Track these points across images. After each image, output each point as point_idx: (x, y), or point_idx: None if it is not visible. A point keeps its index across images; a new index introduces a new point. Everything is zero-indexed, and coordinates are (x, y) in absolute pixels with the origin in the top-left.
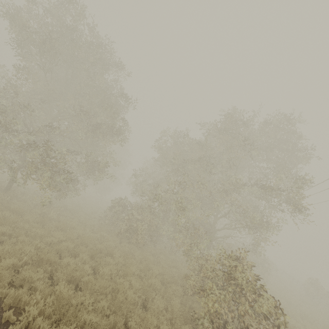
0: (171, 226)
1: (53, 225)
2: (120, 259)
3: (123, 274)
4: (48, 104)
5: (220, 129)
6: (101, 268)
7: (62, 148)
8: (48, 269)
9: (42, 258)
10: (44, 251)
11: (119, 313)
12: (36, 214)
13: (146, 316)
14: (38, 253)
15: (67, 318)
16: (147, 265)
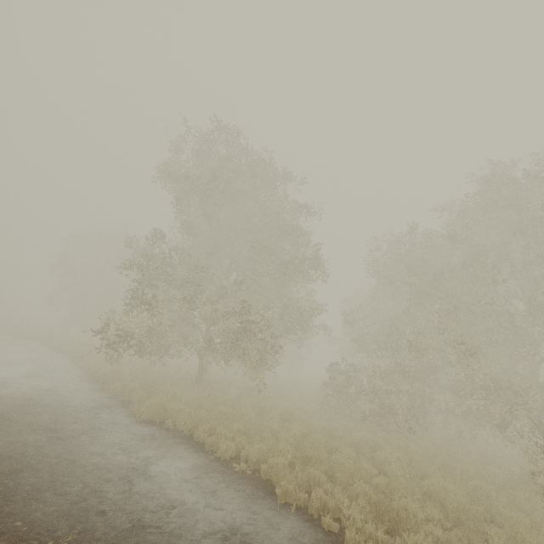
0: (447, 393)
1: (275, 417)
2: (398, 453)
3: (420, 474)
4: (217, 257)
5: (483, 207)
6: (387, 465)
7: (257, 307)
8: (321, 469)
9: (307, 456)
10: (305, 445)
11: (462, 527)
12: (247, 405)
13: (515, 529)
14: (300, 449)
15: (402, 527)
16: (443, 462)
